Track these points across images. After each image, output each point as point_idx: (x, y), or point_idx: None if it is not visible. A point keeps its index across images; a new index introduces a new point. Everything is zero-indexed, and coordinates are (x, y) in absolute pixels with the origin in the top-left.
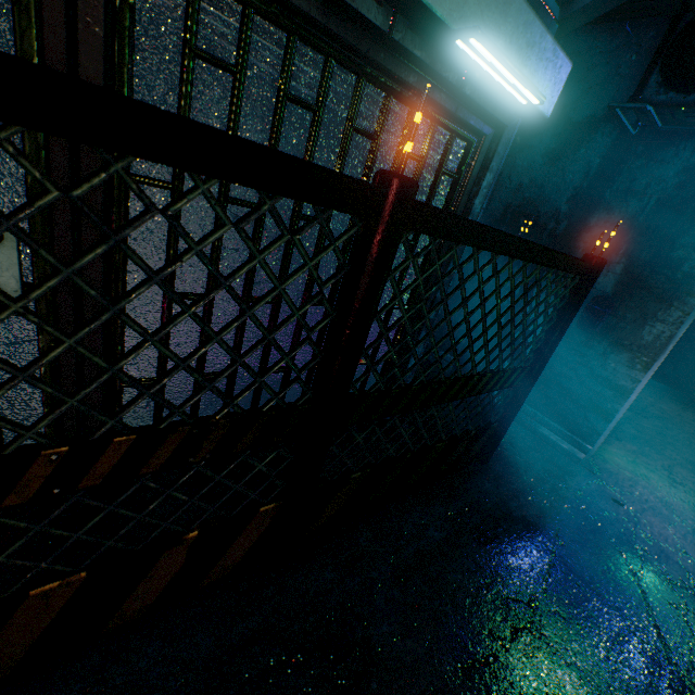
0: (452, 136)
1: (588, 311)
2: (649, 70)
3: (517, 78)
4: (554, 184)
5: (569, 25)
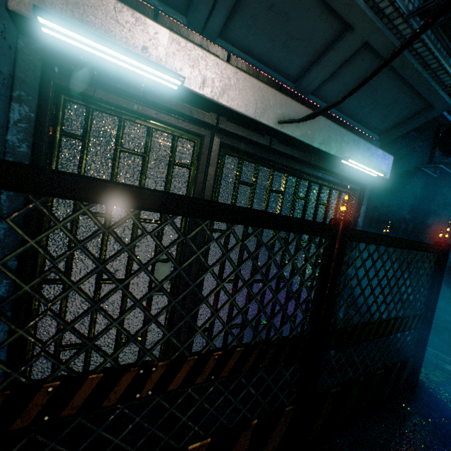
0: (340, 192)
1: (448, 275)
2: (433, 150)
3: (371, 169)
4: (396, 204)
5: (384, 141)
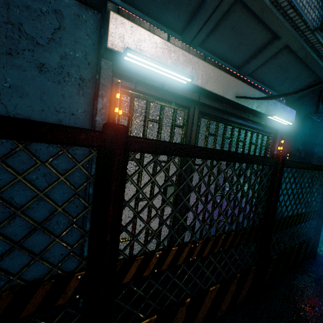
0: (263, 136)
1: None
2: (317, 104)
3: (286, 120)
4: (292, 140)
5: (288, 100)
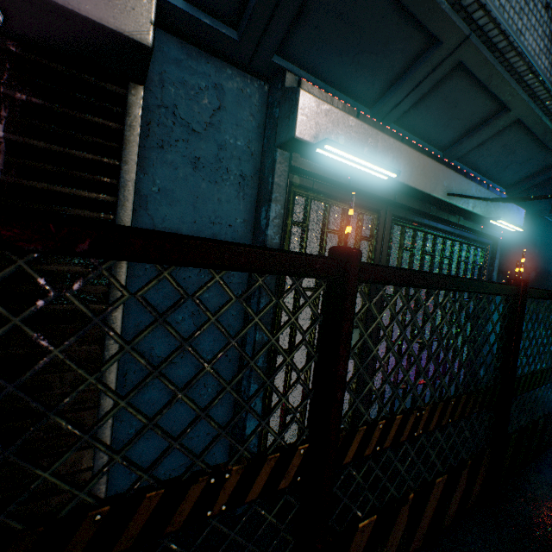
0: (476, 248)
1: None
2: None
3: (514, 226)
4: (514, 253)
5: (510, 193)
